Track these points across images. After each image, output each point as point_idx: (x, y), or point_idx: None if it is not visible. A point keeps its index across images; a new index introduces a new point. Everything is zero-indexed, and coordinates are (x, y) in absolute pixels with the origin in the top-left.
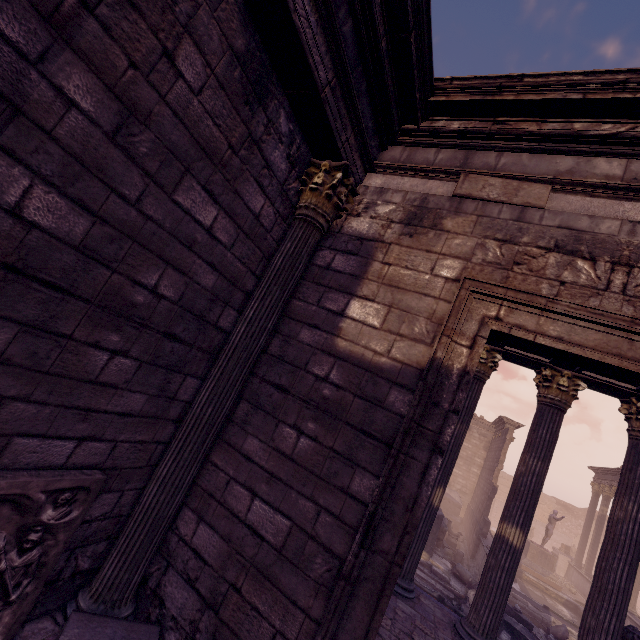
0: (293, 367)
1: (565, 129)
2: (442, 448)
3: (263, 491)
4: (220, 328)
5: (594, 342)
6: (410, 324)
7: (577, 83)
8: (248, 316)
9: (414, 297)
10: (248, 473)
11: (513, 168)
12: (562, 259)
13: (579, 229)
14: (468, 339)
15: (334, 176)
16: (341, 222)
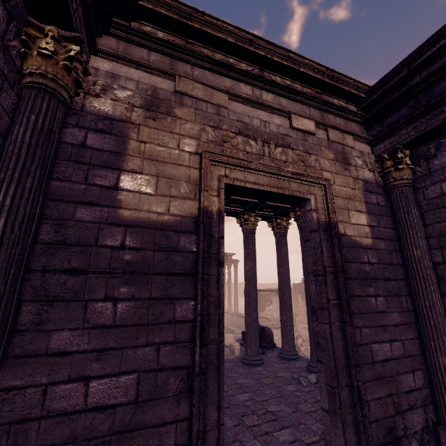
0: (82, 247)
1: (226, 60)
2: (222, 261)
3: (96, 370)
4: None
5: (267, 182)
6: (177, 187)
7: (232, 32)
8: (4, 204)
9: (173, 167)
10: (69, 366)
11: (203, 79)
12: (244, 139)
13: (246, 123)
14: (215, 191)
15: (67, 47)
16: (80, 100)
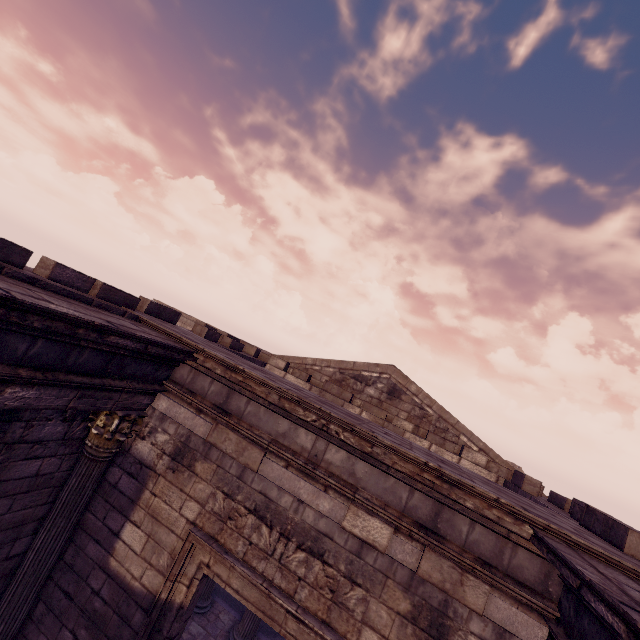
0: (79, 577)
1: (280, 405)
2: None
3: None
4: (14, 556)
5: (254, 598)
6: (158, 556)
7: (274, 389)
8: (37, 545)
9: (165, 531)
10: None
11: (253, 418)
12: (255, 522)
13: (270, 498)
14: (188, 579)
15: (114, 419)
16: (131, 441)
